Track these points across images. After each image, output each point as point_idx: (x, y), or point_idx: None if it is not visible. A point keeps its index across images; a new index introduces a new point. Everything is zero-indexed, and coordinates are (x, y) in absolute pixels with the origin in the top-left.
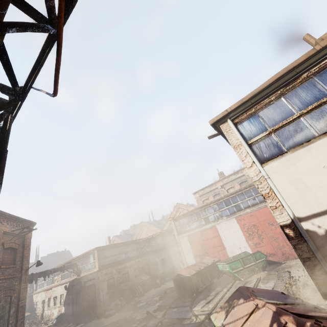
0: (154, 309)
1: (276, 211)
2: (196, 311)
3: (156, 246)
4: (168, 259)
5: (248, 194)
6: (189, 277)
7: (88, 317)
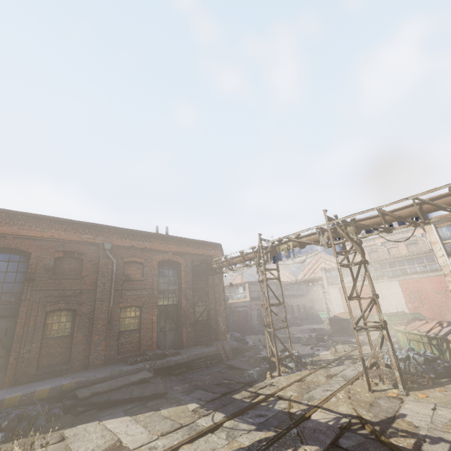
0: (314, 335)
1: (450, 283)
2: (359, 339)
3: (292, 291)
4: (303, 306)
5: (419, 261)
6: (347, 319)
7: (242, 333)
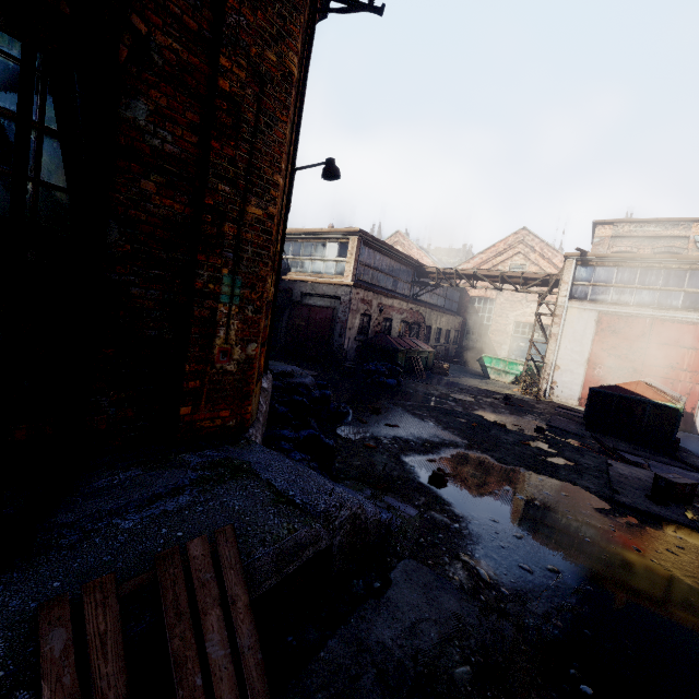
0: (544, 429)
1: None
2: None
3: (436, 298)
4: (445, 334)
5: None
6: (670, 408)
7: (306, 363)
